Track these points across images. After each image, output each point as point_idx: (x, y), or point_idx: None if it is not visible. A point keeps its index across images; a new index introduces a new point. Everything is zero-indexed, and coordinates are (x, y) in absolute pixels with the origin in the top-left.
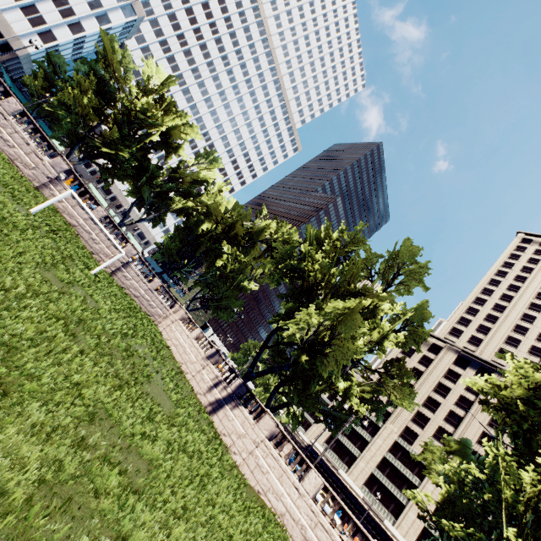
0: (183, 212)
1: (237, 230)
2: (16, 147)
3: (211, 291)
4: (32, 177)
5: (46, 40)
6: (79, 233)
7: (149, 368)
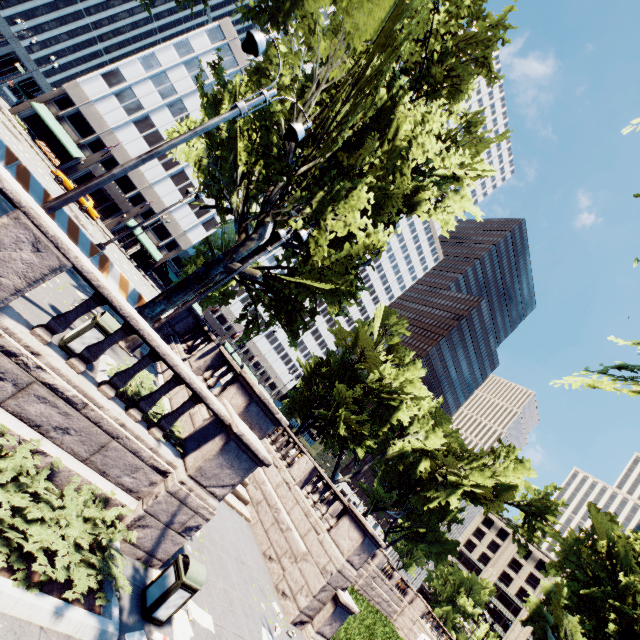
0: (402, 460)
1: (478, 490)
2: None
3: (409, 517)
4: None
5: (209, 227)
6: None
7: None
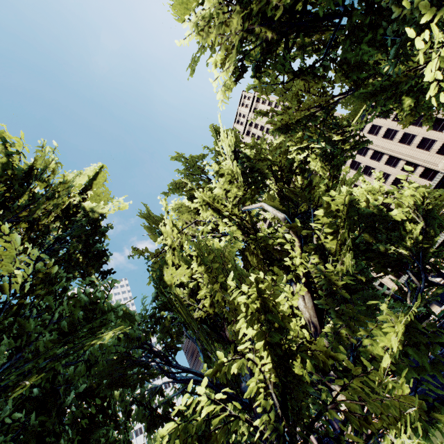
0: None
1: None
2: None
3: None
4: None
5: None
6: None
7: None
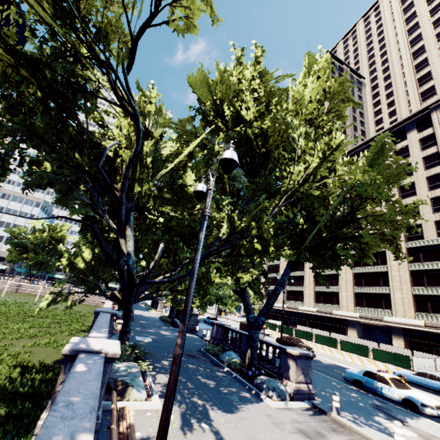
0: None
1: None
2: (1, 285)
3: None
4: (12, 290)
5: None
6: (42, 295)
7: (32, 304)
